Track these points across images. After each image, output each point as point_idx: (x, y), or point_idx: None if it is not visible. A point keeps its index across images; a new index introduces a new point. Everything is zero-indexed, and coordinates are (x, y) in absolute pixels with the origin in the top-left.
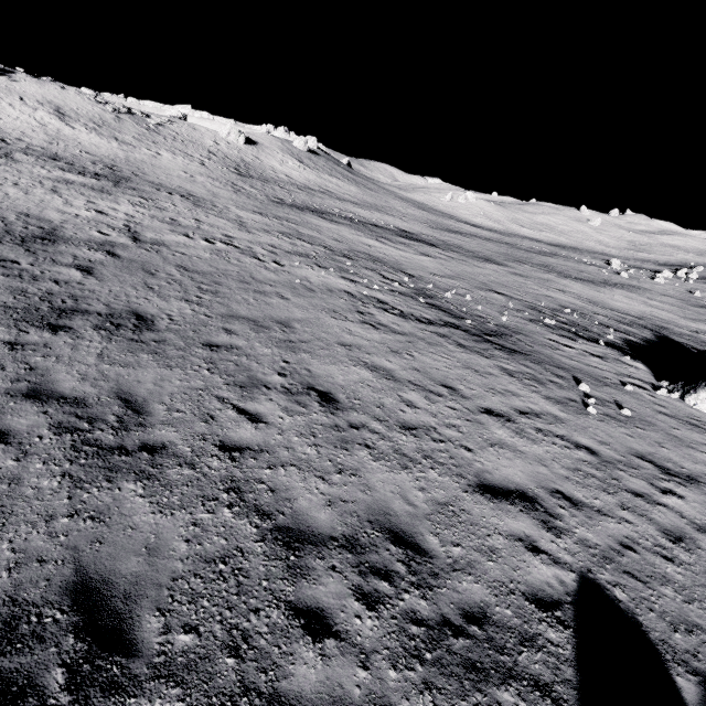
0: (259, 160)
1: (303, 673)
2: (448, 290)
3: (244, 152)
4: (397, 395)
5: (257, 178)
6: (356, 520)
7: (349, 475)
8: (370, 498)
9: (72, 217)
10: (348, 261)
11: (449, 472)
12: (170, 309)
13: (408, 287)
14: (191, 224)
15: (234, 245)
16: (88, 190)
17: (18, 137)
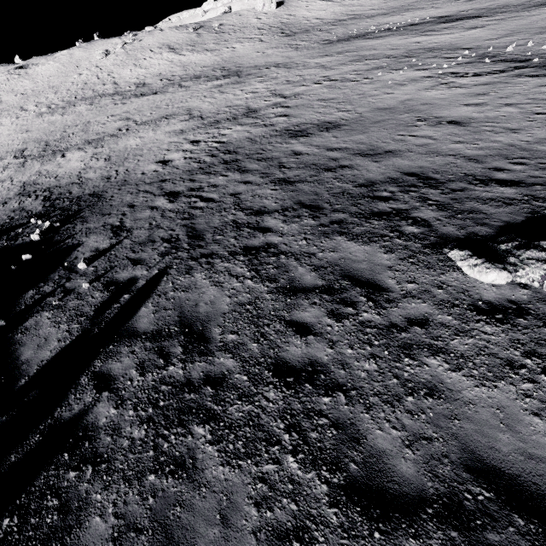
0: (292, 16)
1: (499, 176)
2: (507, 46)
3: (279, 16)
4: (495, 111)
5: (299, 32)
6: (497, 150)
7: (485, 141)
8: (500, 144)
9: (246, 100)
10: (412, 59)
11: (544, 129)
12: (338, 117)
13: (470, 57)
14: (298, 79)
15: (333, 80)
16: (233, 85)
17: (171, 75)
